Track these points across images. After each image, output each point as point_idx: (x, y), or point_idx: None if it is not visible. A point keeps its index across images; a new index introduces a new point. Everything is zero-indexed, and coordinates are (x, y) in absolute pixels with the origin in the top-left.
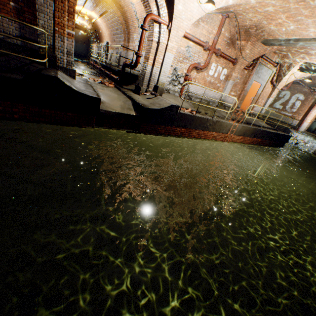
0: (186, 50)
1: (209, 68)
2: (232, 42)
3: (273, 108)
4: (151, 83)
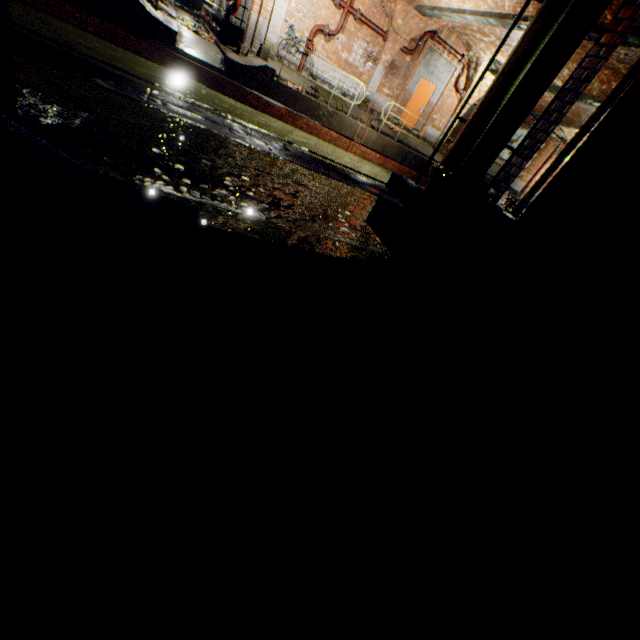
0: (309, 2)
1: (344, 38)
2: (381, 3)
3: (498, 159)
4: (256, 41)
